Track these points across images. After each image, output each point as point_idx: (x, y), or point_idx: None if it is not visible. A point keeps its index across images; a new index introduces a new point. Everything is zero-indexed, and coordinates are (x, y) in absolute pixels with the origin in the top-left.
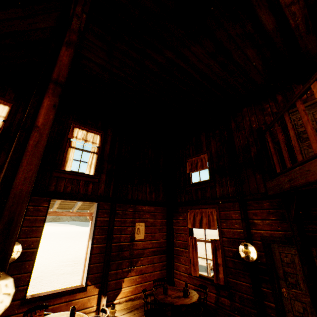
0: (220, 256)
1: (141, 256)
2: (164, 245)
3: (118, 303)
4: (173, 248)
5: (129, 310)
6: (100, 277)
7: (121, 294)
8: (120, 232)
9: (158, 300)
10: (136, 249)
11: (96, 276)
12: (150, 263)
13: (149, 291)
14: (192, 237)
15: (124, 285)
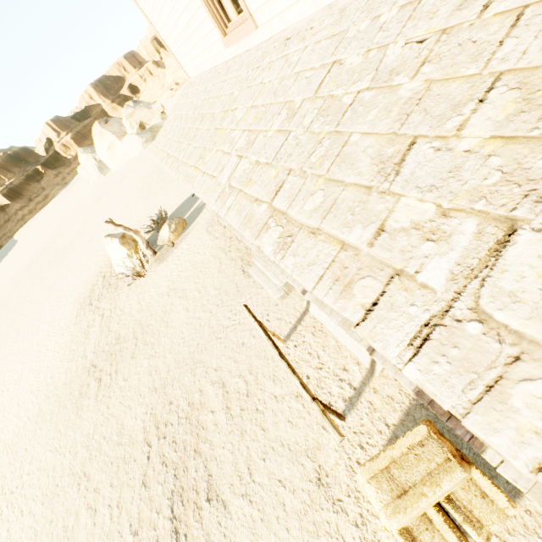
0: None
1: None
2: None
3: None
4: None
5: None
6: None
7: None
8: None
9: None
10: None
11: None
12: None
13: None
14: None
15: None
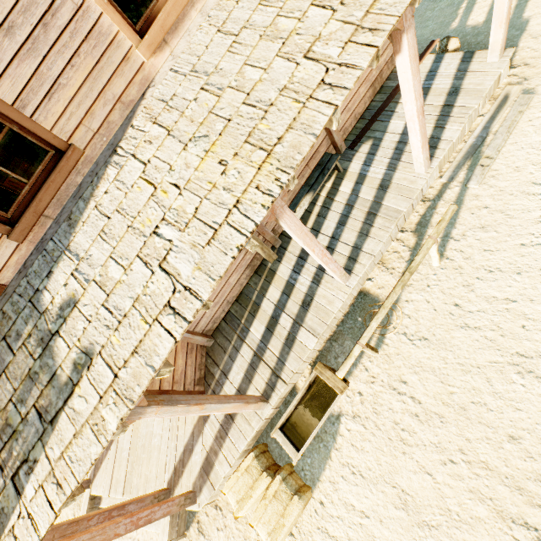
0: None
1: None
2: None
3: None
4: None
5: None
6: None
7: None
8: None
9: None
10: None
11: None
12: None
13: None
14: None
15: None
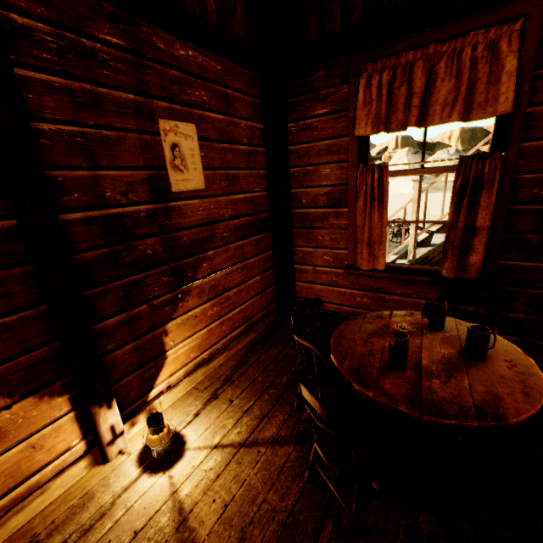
0: (488, 207)
1: (206, 247)
2: (265, 207)
3: (166, 391)
4: (290, 212)
5: (206, 395)
6: (55, 357)
7: (167, 368)
8: (85, 158)
9: (406, 414)
10: (187, 228)
11: (29, 362)
12: (236, 261)
13: (244, 327)
14: (373, 167)
15: (171, 340)
